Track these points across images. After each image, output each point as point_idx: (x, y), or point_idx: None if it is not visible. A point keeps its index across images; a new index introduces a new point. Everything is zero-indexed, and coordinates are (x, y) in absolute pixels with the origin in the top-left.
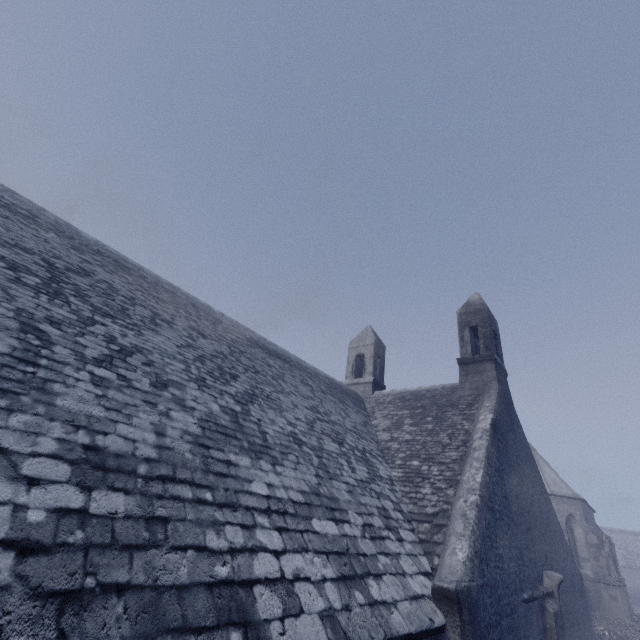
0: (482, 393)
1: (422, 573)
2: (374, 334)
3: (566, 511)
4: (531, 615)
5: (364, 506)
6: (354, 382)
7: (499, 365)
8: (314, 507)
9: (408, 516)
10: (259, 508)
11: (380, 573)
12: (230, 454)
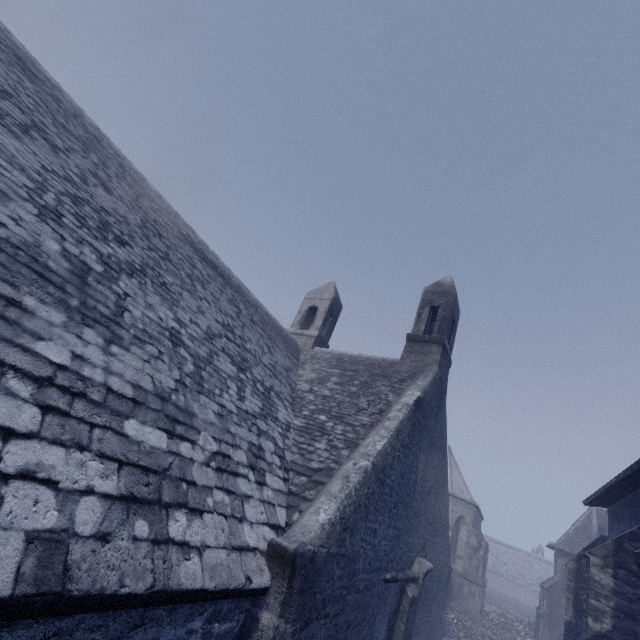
0: (419, 373)
1: (270, 525)
2: (335, 291)
3: (459, 512)
4: (388, 595)
5: (231, 435)
6: (298, 332)
7: (446, 352)
8: (145, 408)
9: (288, 465)
10: (27, 371)
11: (203, 509)
12: (28, 296)
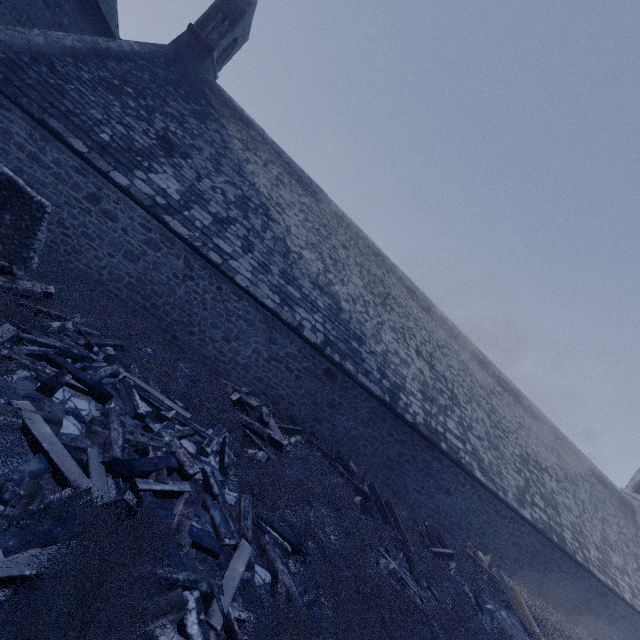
0: None
1: None
2: None
3: None
4: None
5: (635, 579)
6: (632, 495)
7: None
8: (624, 572)
9: None
10: (615, 566)
11: (639, 599)
12: (607, 547)
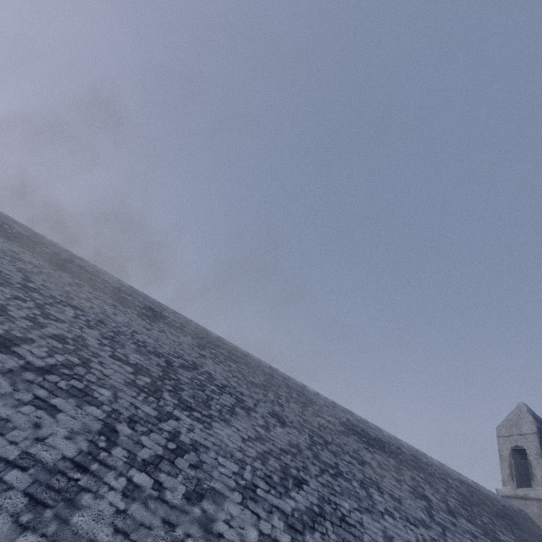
0: None
1: None
2: (533, 417)
3: None
4: None
5: None
6: (518, 494)
7: None
8: None
9: None
10: None
11: None
12: None
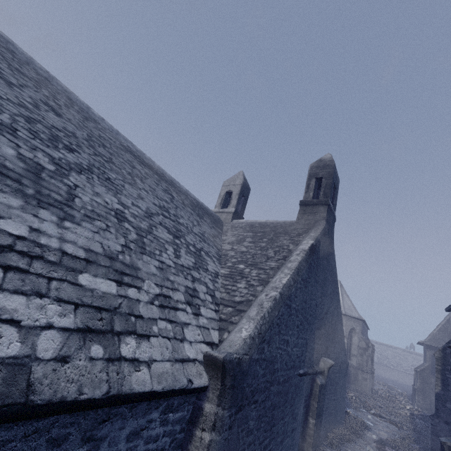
0: (312, 228)
1: (206, 342)
2: (244, 178)
3: (351, 326)
4: (302, 384)
5: (171, 282)
6: (220, 211)
7: (331, 210)
8: (96, 265)
9: (218, 301)
10: None
11: (150, 335)
12: None
